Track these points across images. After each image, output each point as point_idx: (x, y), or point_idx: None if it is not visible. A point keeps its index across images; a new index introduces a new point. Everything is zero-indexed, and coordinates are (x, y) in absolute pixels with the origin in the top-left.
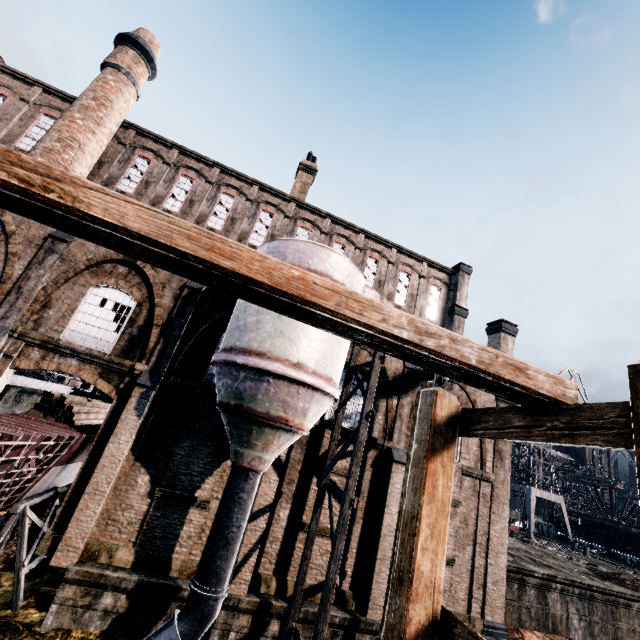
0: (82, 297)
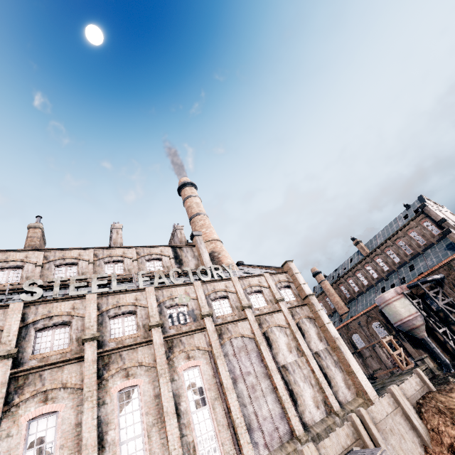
0: (373, 329)
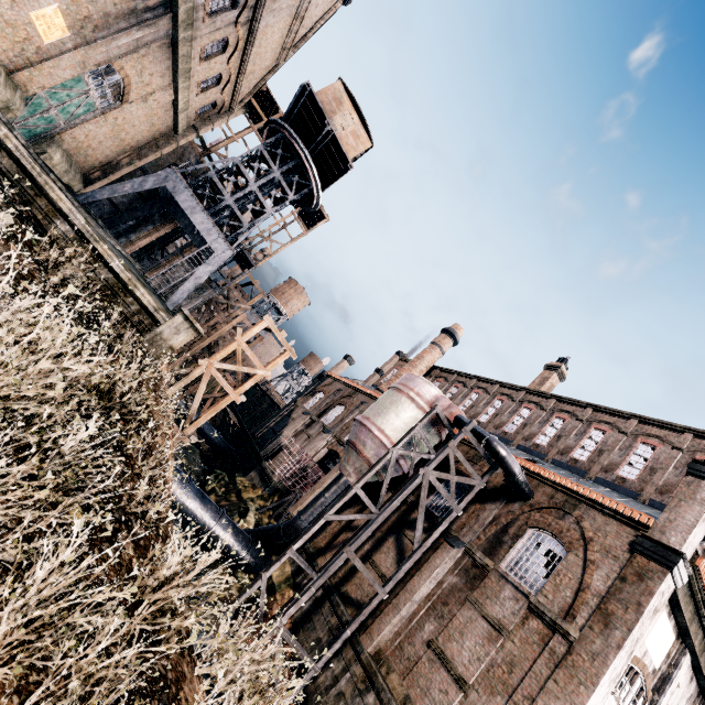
0: None
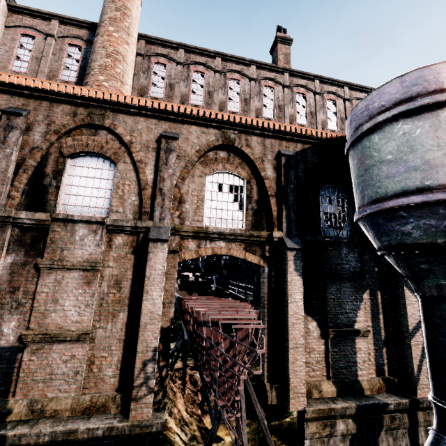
0: (203, 187)
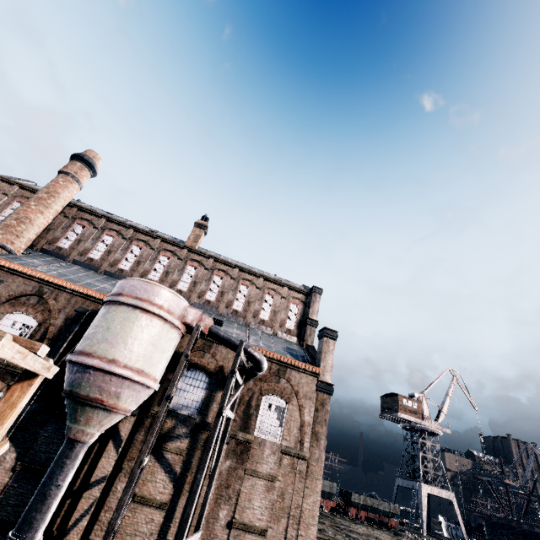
0: None
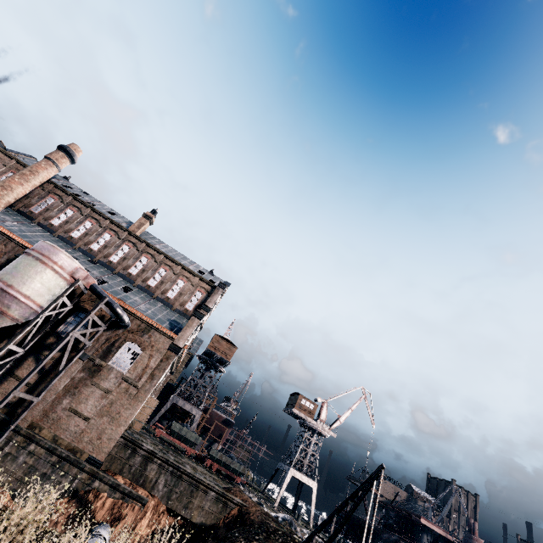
0: None
